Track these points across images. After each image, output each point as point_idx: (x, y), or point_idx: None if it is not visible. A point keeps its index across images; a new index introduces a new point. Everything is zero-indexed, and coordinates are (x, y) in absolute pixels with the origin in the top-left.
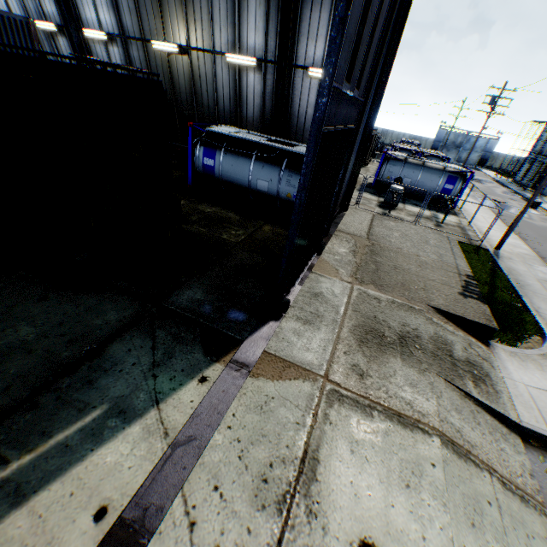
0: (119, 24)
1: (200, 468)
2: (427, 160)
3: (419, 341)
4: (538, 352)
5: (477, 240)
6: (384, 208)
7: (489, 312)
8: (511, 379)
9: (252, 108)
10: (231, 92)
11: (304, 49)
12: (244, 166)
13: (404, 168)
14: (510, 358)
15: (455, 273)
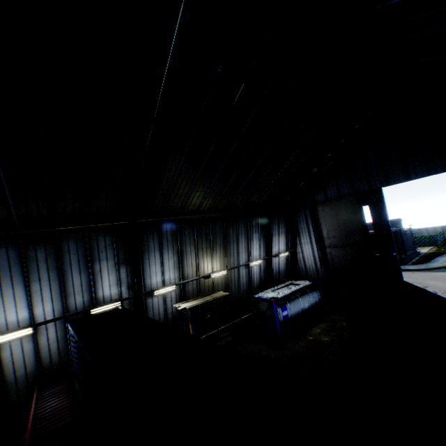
0: (181, 275)
1: None
2: None
3: None
4: None
5: None
6: None
7: None
8: None
9: (256, 281)
10: (246, 279)
11: (272, 249)
12: (298, 303)
13: None
14: None
15: None
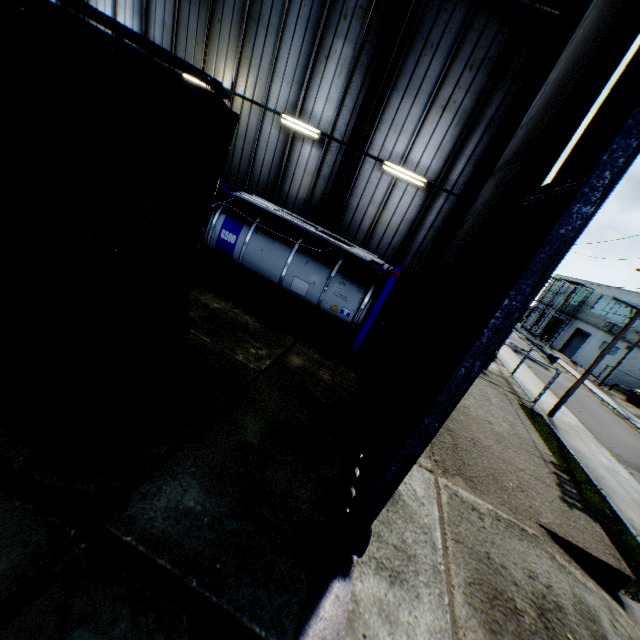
0: (143, 35)
1: None
2: None
3: (565, 619)
4: None
5: (529, 401)
6: None
7: (607, 538)
8: None
9: (298, 186)
10: (275, 160)
11: (383, 138)
12: (279, 254)
13: None
14: None
15: (540, 459)
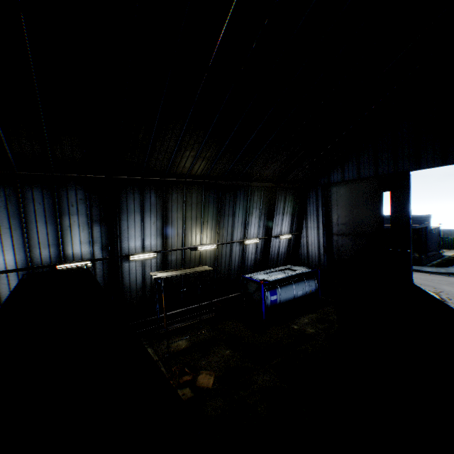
0: (164, 243)
1: None
2: None
3: None
4: None
5: None
6: None
7: None
8: None
9: (250, 261)
10: (239, 257)
11: (273, 229)
12: (291, 289)
13: None
14: None
15: None
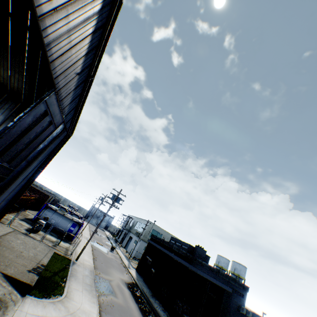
0: None
1: None
2: (67, 213)
3: None
4: (51, 300)
5: (69, 254)
6: (29, 231)
7: (37, 278)
8: (22, 310)
9: None
10: None
11: None
12: None
13: (54, 214)
14: (32, 301)
15: (37, 262)
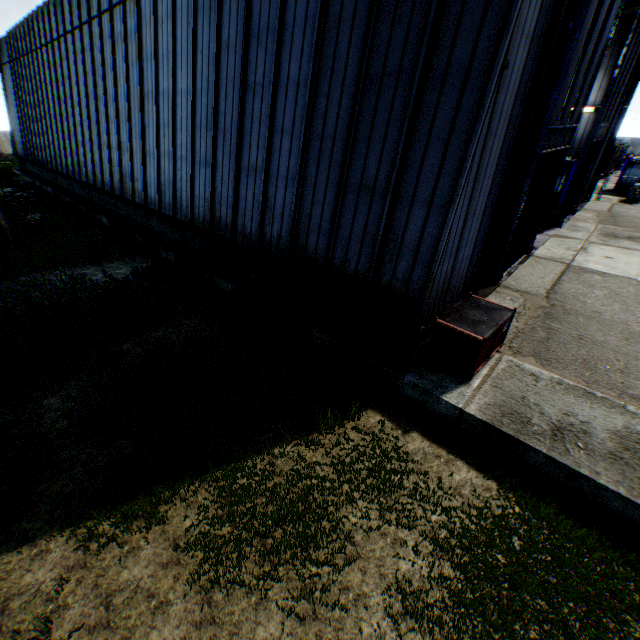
0: None
1: (544, 245)
2: None
3: (638, 238)
4: None
5: None
6: (623, 203)
7: None
8: None
9: None
10: None
11: None
12: None
13: None
14: None
15: None
